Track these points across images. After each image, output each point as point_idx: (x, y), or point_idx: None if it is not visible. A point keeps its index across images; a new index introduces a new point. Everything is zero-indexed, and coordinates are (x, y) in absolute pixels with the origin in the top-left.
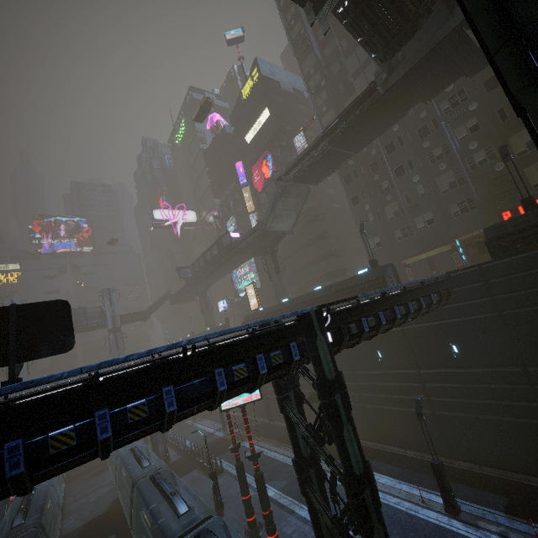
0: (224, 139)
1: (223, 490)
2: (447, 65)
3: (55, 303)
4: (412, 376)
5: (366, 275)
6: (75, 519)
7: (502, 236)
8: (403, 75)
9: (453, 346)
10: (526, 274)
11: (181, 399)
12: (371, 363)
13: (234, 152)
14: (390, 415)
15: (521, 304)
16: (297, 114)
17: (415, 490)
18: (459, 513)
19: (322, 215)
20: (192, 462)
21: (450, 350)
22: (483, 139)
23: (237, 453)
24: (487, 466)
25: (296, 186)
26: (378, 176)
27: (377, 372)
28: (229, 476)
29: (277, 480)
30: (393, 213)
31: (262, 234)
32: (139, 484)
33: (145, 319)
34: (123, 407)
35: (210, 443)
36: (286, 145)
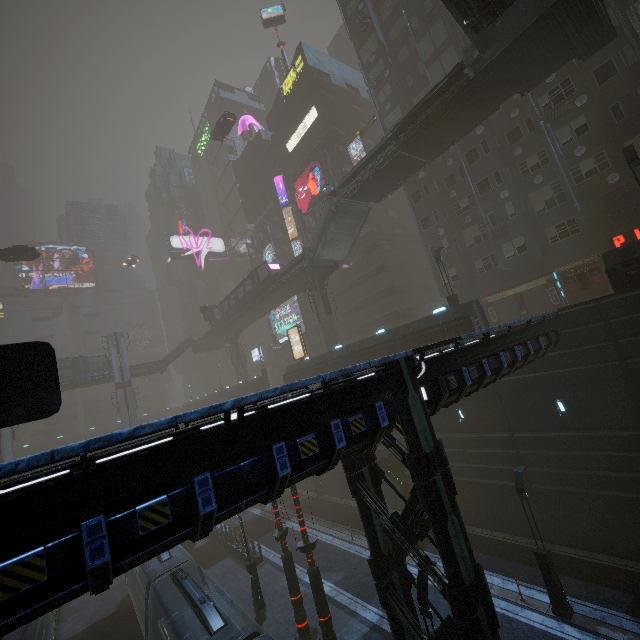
0: (259, 147)
1: (263, 584)
2: (557, 41)
3: (32, 347)
4: (503, 440)
5: (445, 314)
6: (74, 622)
7: (629, 262)
8: (502, 52)
9: (559, 404)
10: None
11: (223, 492)
12: (449, 425)
13: (271, 164)
14: (473, 489)
15: None
16: (351, 116)
17: (511, 584)
18: (571, 615)
19: (382, 242)
20: (223, 548)
21: (555, 409)
22: (593, 144)
23: (284, 542)
24: (599, 553)
25: (353, 203)
26: (455, 193)
27: (457, 436)
28: (270, 565)
29: (332, 571)
30: (474, 238)
31: (310, 264)
32: (157, 584)
33: (162, 371)
34: (130, 510)
35: (245, 523)
36: (338, 154)
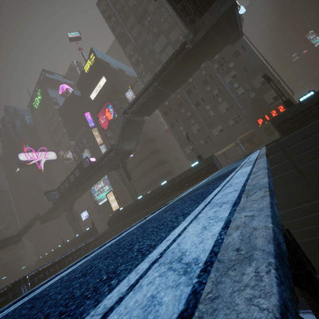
0: (73, 99)
1: None
2: (222, 35)
3: None
4: None
5: (200, 164)
6: None
7: (285, 121)
8: (203, 35)
9: None
10: (307, 140)
11: None
12: None
13: (82, 107)
14: None
15: (309, 159)
16: (123, 82)
17: None
18: None
19: (151, 139)
20: None
21: None
22: (240, 81)
23: None
24: None
25: (135, 118)
26: (184, 110)
27: None
28: None
29: None
30: (197, 130)
31: (116, 152)
32: None
33: (17, 242)
34: None
35: None
36: (120, 98)
